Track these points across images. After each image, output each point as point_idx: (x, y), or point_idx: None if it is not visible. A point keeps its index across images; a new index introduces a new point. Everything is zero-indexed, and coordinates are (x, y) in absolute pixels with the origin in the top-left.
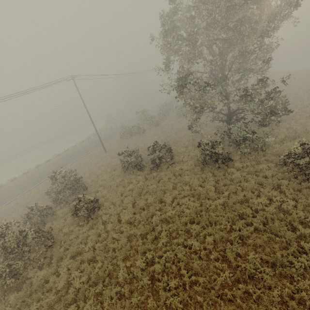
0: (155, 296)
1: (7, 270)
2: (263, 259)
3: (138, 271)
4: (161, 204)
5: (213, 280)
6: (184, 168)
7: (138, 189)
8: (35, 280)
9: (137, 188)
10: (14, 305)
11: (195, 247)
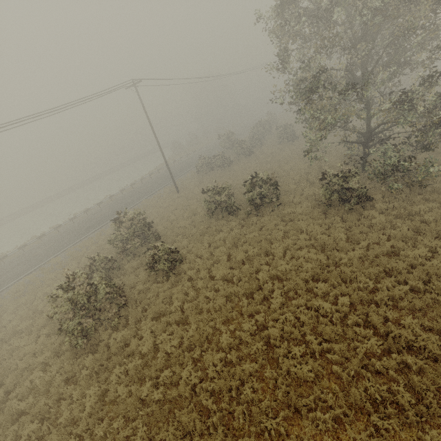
0: (272, 365)
1: (78, 328)
2: (424, 326)
3: (246, 336)
4: (268, 257)
5: (352, 349)
6: (297, 212)
7: (233, 239)
8: (112, 342)
9: (231, 237)
10: (90, 368)
11: (325, 309)
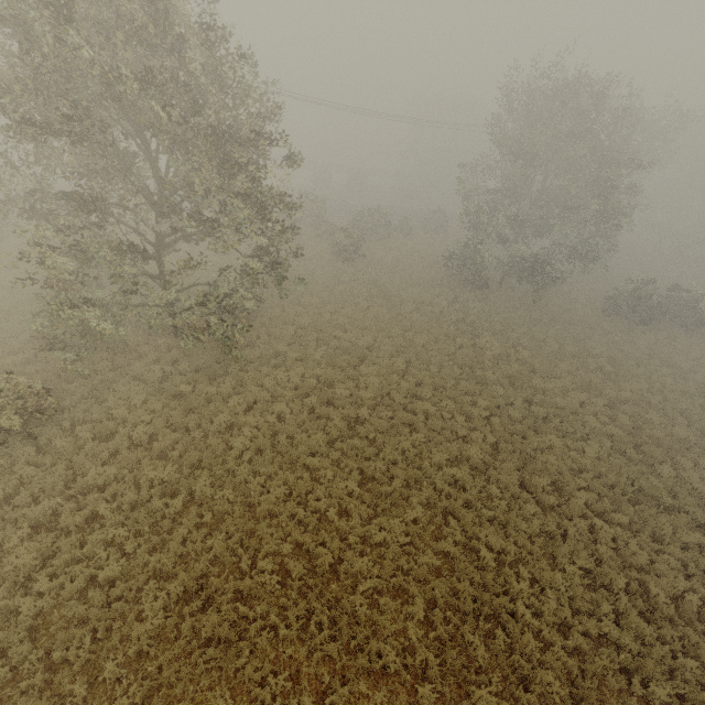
0: None
1: None
2: None
3: None
4: None
5: None
6: None
7: None
8: None
9: None
10: None
11: None
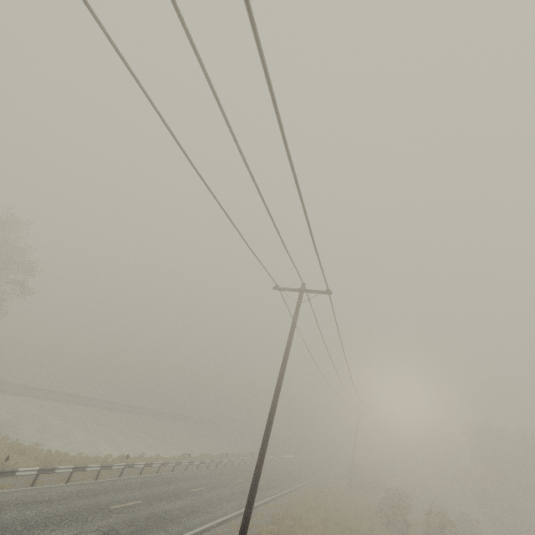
0: None
1: None
2: None
3: None
4: None
5: None
6: None
7: None
8: None
9: None
10: None
11: None
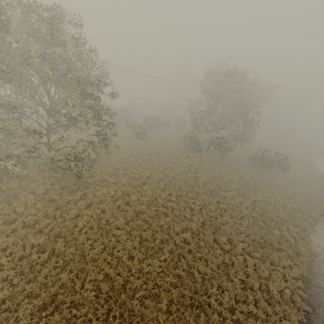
0: None
1: None
2: None
3: None
4: None
5: None
6: None
7: None
8: None
9: None
10: None
11: None
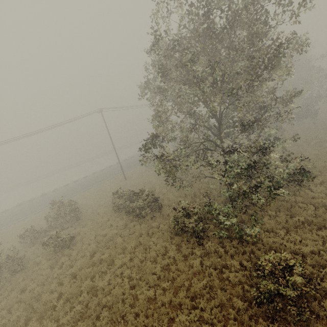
0: None
1: None
2: None
3: None
4: (109, 266)
5: None
6: (160, 227)
7: (109, 237)
8: None
9: (109, 236)
10: None
11: None
